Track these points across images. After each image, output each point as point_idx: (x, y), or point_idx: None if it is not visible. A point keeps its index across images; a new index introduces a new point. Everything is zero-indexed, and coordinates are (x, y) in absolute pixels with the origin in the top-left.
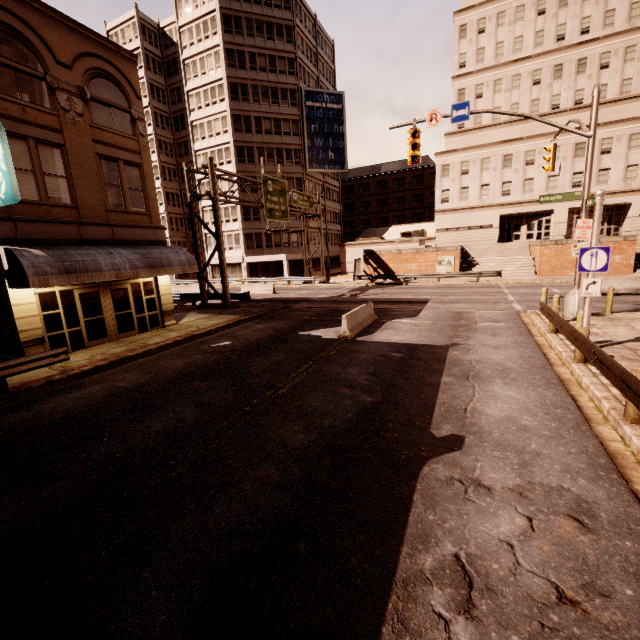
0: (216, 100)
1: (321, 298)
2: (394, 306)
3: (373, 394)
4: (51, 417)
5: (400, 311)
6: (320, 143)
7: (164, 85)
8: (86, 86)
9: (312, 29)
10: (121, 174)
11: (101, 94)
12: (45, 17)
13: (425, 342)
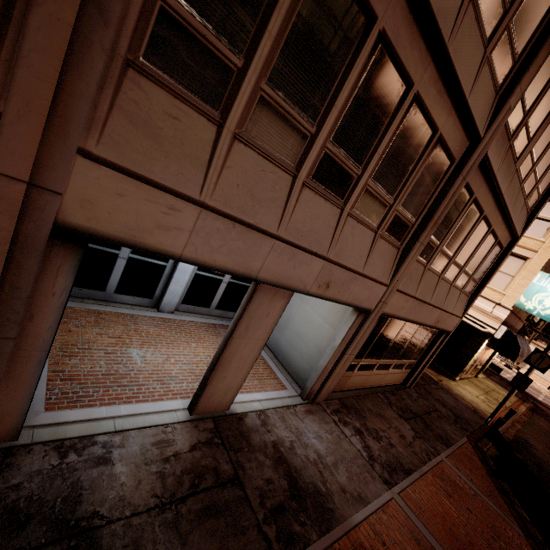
0: None
1: (546, 404)
2: None
3: None
4: None
5: None
6: None
7: None
8: None
9: None
10: None
11: None
12: None
13: None
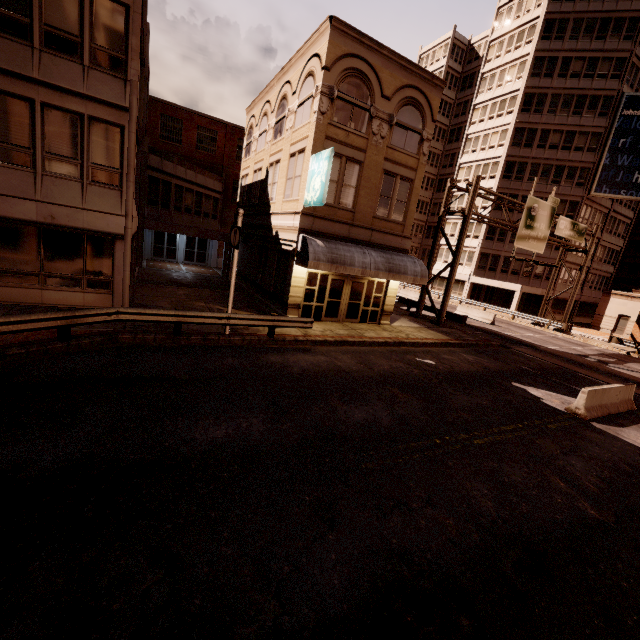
0: (502, 112)
1: (552, 350)
2: None
3: (601, 509)
4: (292, 368)
5: None
6: (625, 162)
7: (453, 99)
8: (395, 113)
9: None
10: (394, 187)
11: (404, 119)
12: (387, 60)
13: None
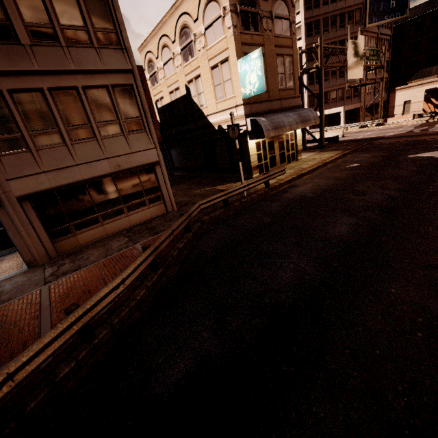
0: None
1: (393, 135)
2: None
3: None
4: (307, 195)
5: None
6: None
7: None
8: (272, 9)
9: None
10: (284, 65)
11: (278, 12)
12: None
13: None
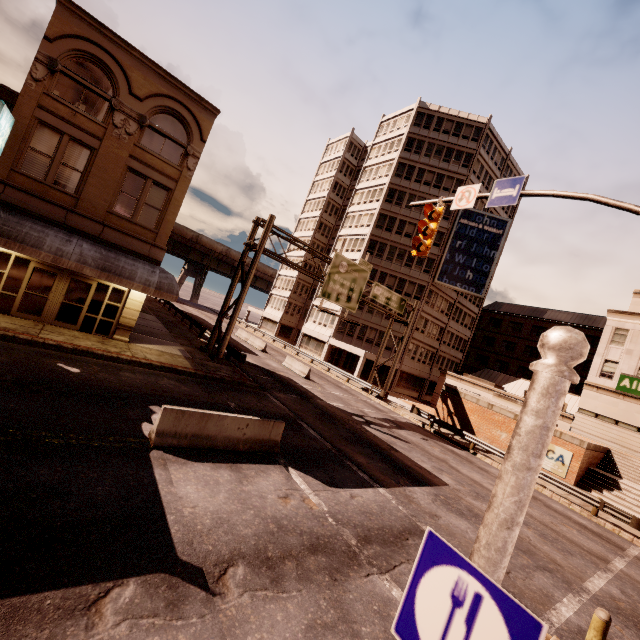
0: (373, 199)
1: (326, 404)
2: (362, 458)
3: None
4: None
5: (345, 467)
6: (461, 260)
7: (348, 185)
8: (150, 117)
9: (500, 162)
10: (145, 190)
11: (162, 126)
12: (139, 63)
13: (182, 527)
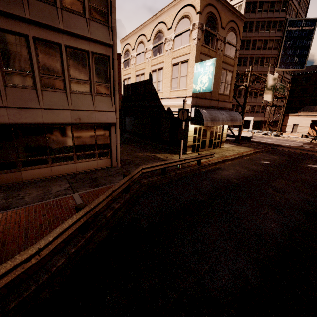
0: None
1: (289, 145)
2: None
3: None
4: (233, 180)
5: None
6: (290, 53)
7: None
8: (226, 36)
9: None
10: (226, 77)
11: (229, 39)
12: (223, 7)
13: None
